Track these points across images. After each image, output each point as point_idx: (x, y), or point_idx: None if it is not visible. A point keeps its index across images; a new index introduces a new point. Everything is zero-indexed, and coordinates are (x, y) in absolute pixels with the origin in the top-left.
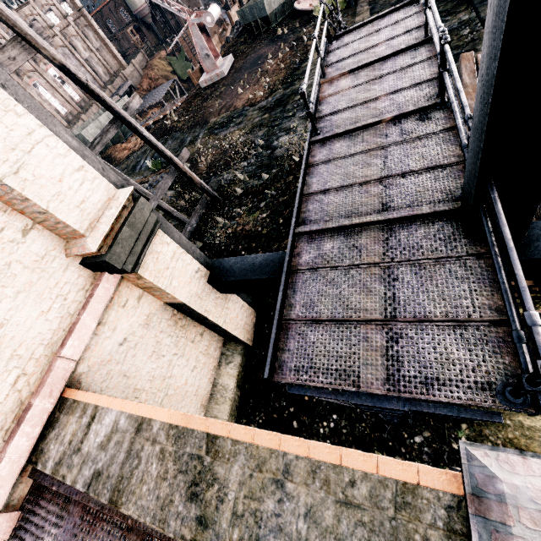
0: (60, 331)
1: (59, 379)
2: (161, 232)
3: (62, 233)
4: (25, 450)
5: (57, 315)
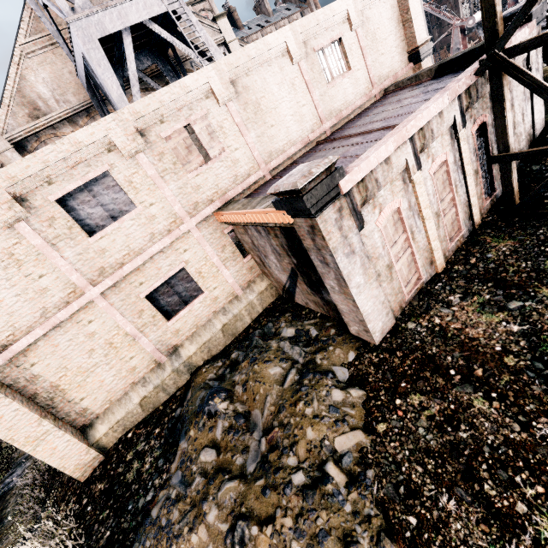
0: (398, 69)
1: (395, 77)
2: (430, 58)
3: (410, 44)
4: (386, 85)
5: (399, 65)
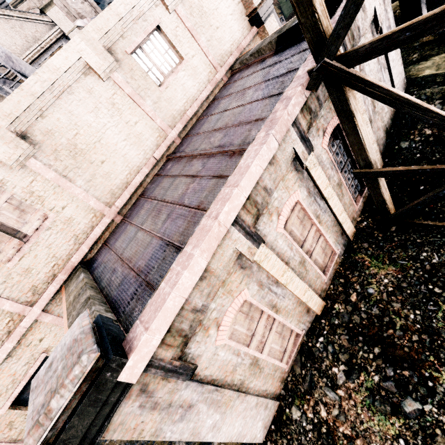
0: (241, 39)
1: (240, 50)
2: (273, 16)
3: (246, 5)
4: (231, 62)
5: (241, 33)
